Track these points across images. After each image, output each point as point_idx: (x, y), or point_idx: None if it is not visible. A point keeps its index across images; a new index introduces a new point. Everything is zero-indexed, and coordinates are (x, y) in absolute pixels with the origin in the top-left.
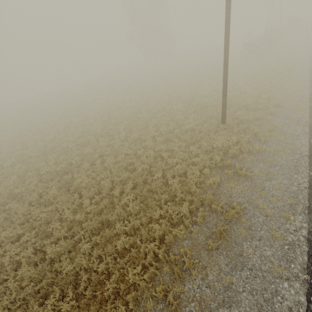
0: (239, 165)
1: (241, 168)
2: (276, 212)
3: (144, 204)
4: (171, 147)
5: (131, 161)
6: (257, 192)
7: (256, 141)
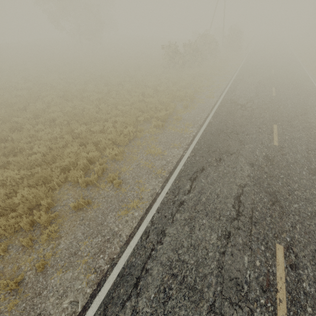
0: None
1: None
2: None
3: None
4: None
5: None
6: None
7: None
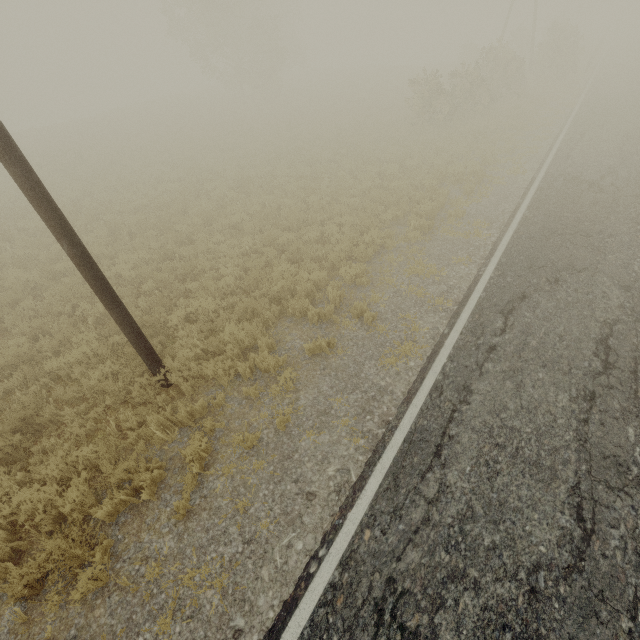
0: None
1: None
2: None
3: None
4: None
5: None
6: None
7: (175, 493)
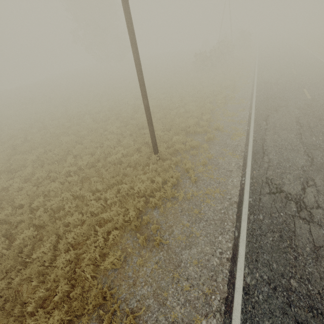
0: (156, 225)
1: (160, 227)
2: (186, 313)
3: (4, 311)
4: (83, 193)
5: (22, 218)
6: (170, 273)
7: (187, 179)
